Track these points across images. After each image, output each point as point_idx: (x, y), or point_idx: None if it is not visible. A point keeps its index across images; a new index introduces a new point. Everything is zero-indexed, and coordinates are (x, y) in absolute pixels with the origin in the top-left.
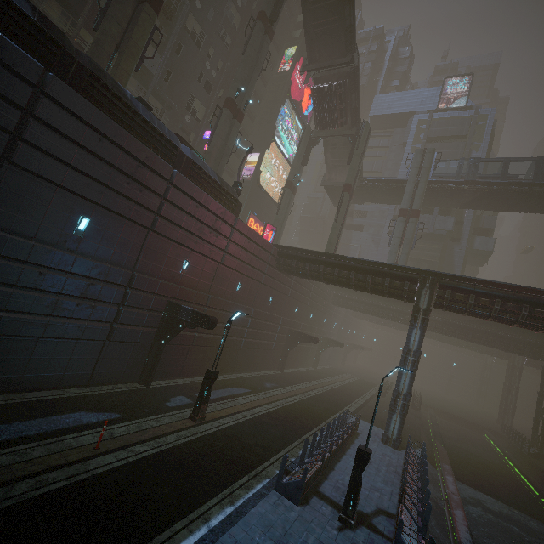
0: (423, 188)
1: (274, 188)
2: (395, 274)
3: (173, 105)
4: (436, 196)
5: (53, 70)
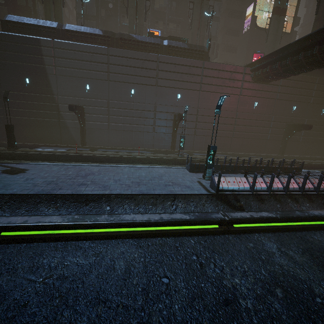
0: None
1: None
2: None
3: (181, 19)
4: None
5: (111, 46)
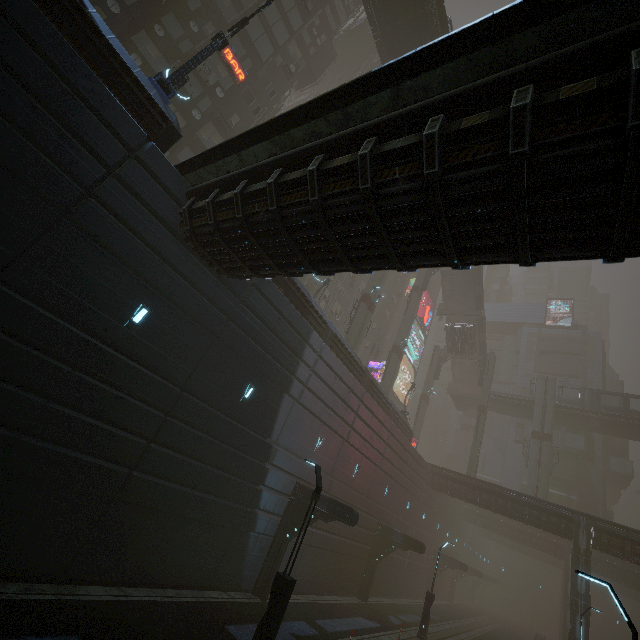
0: (551, 413)
1: (402, 390)
2: (551, 511)
3: None
4: (563, 418)
5: (361, 385)
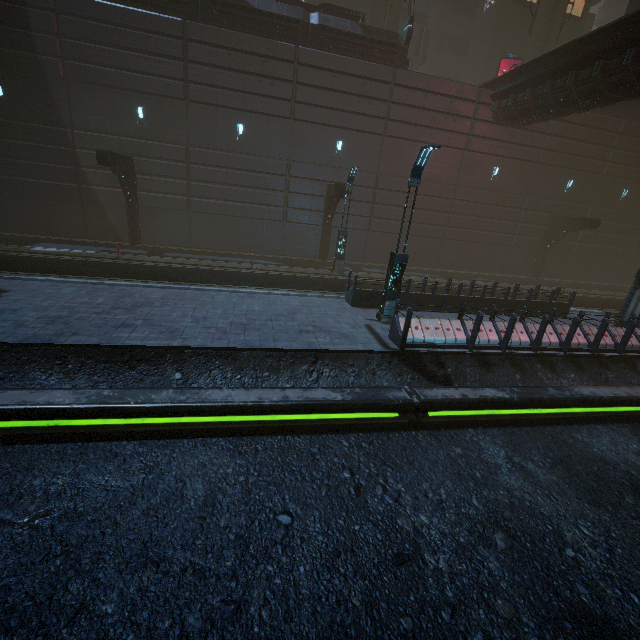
0: None
1: None
2: None
3: None
4: None
5: (191, 18)
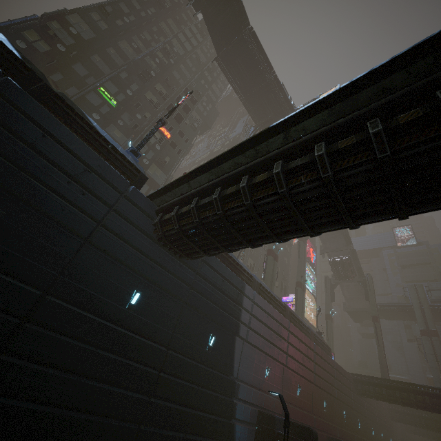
0: (429, 312)
1: (309, 315)
2: None
3: None
4: (440, 315)
5: (285, 318)
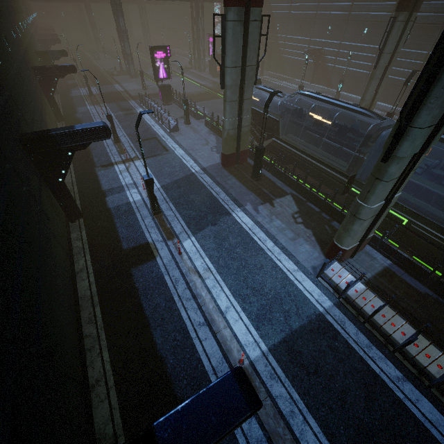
0: None
1: None
2: None
3: None
4: None
5: None
